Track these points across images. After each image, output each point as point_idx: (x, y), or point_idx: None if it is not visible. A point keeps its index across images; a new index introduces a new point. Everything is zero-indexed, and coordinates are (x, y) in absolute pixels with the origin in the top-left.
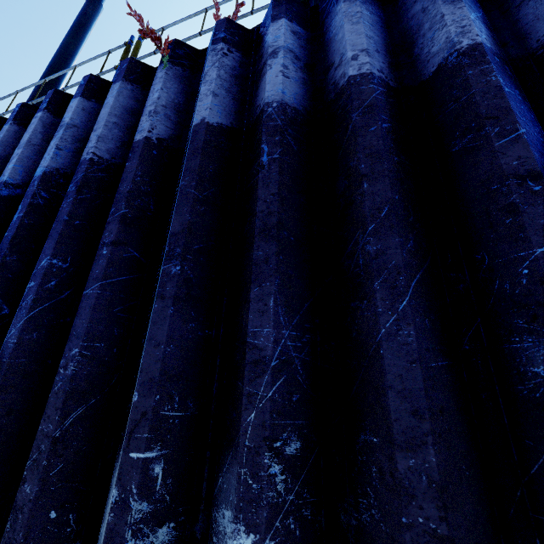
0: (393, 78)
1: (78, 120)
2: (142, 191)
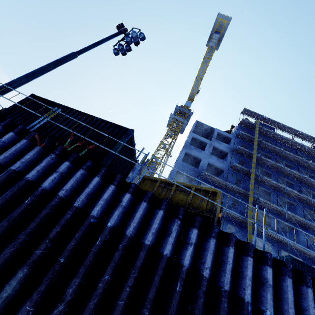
0: (68, 198)
1: (7, 140)
2: (0, 185)
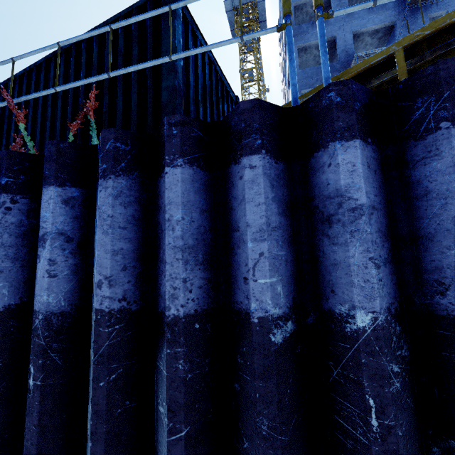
0: (138, 297)
1: None
2: None
